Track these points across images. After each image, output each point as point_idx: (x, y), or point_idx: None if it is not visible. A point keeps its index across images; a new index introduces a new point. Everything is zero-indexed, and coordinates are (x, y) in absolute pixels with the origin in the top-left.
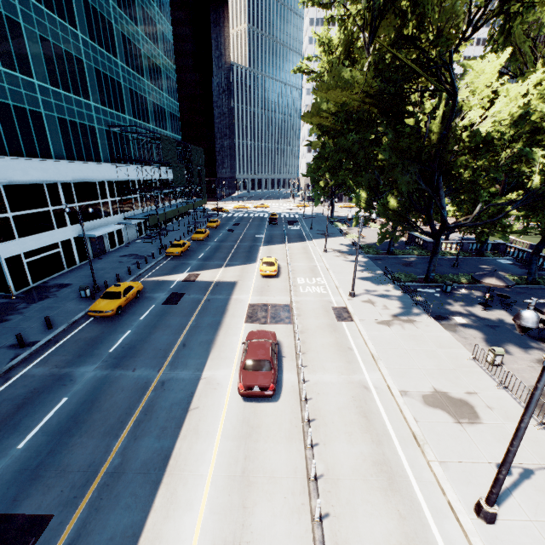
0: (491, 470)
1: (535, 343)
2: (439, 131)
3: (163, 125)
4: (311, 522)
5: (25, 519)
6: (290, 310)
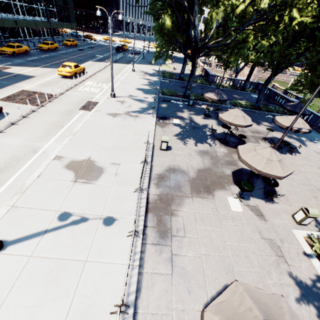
0: (52, 216)
1: (212, 141)
2: None
3: None
4: None
5: None
6: (51, 98)
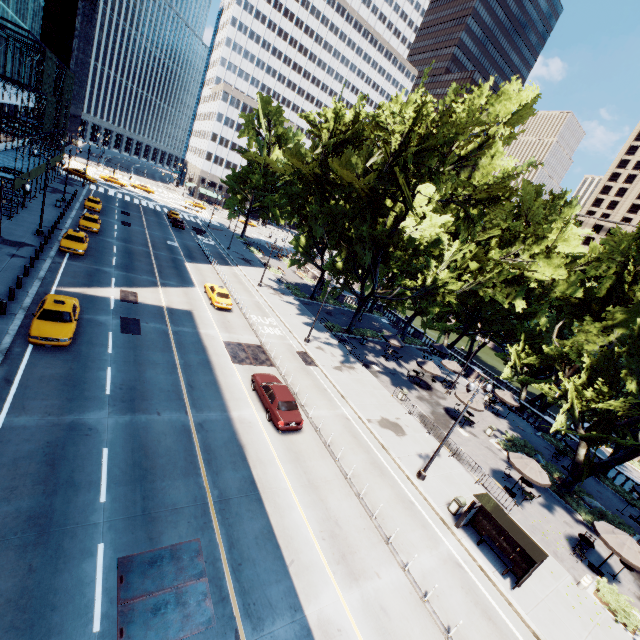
0: (417, 458)
1: (413, 386)
2: (391, 227)
3: (23, 14)
4: (357, 499)
5: (177, 547)
6: (265, 352)
